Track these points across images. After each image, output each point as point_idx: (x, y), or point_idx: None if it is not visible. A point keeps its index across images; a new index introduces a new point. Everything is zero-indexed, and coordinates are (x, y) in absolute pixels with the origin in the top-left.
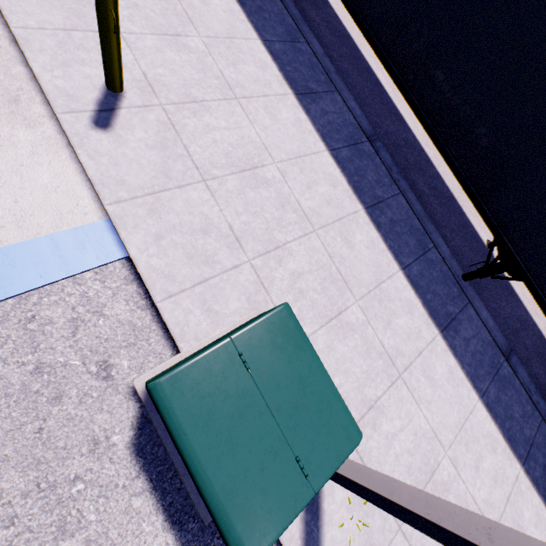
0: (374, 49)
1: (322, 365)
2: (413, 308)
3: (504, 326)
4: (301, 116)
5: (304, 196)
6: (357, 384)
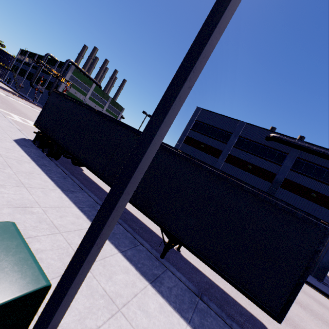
0: (97, 176)
1: (29, 247)
2: (129, 270)
3: (199, 286)
4: (63, 196)
5: (56, 219)
6: (78, 316)
